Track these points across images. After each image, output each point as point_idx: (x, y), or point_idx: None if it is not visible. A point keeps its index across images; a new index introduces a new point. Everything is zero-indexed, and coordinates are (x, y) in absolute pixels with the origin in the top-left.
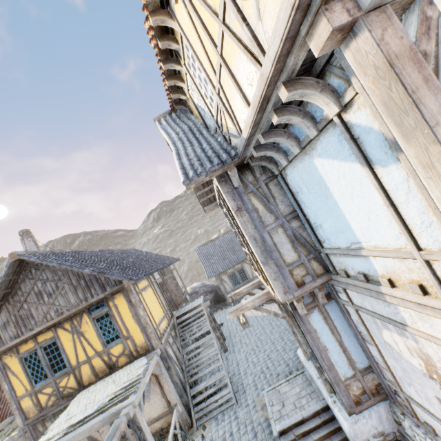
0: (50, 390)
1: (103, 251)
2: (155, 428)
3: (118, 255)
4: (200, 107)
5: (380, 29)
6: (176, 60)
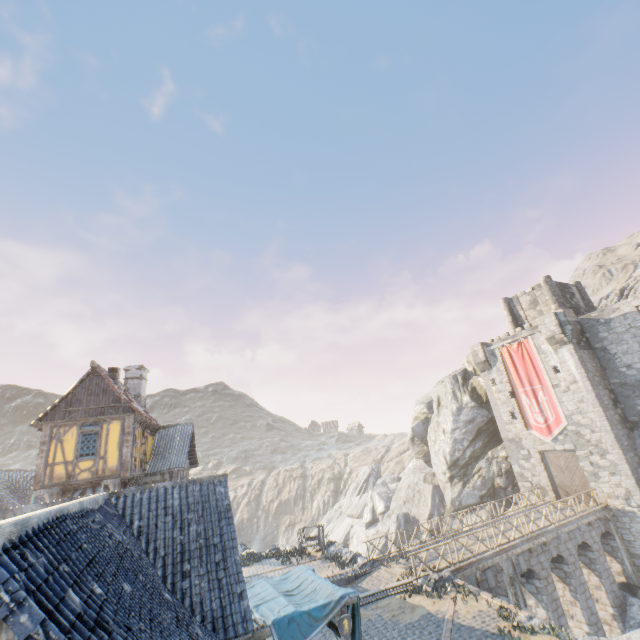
0: None
1: (21, 472)
2: None
3: (29, 480)
4: None
5: (56, 495)
6: None
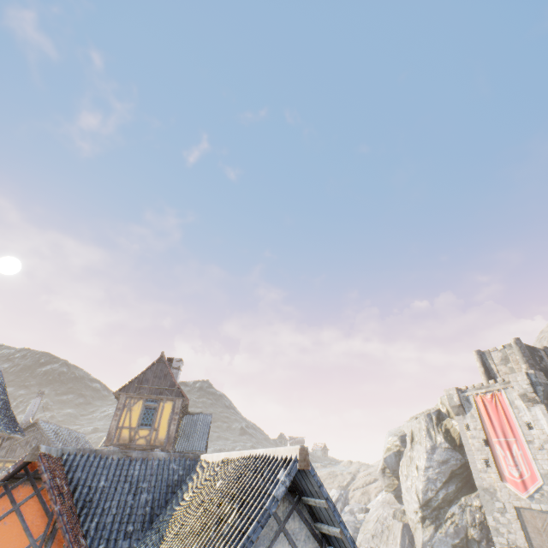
0: None
1: (67, 429)
2: None
3: (71, 438)
4: None
5: None
6: None
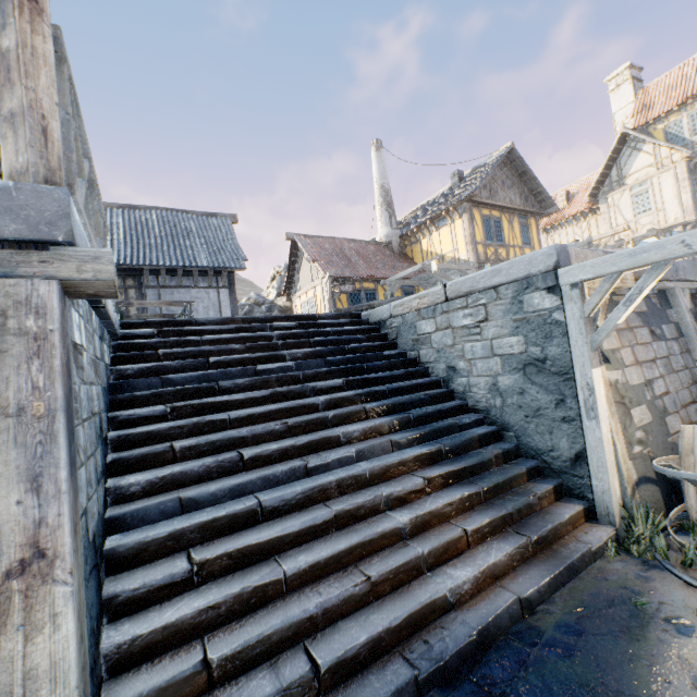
0: (493, 250)
1: None
2: None
3: None
4: (672, 135)
5: None
6: (679, 111)
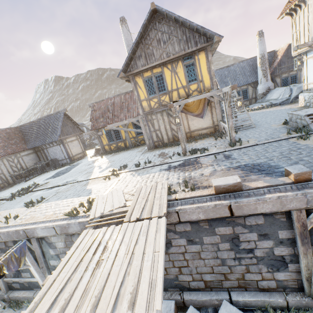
0: (156, 100)
1: None
2: (203, 132)
3: None
4: None
5: None
6: None
